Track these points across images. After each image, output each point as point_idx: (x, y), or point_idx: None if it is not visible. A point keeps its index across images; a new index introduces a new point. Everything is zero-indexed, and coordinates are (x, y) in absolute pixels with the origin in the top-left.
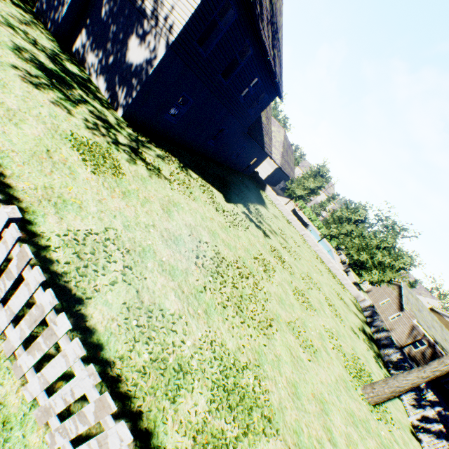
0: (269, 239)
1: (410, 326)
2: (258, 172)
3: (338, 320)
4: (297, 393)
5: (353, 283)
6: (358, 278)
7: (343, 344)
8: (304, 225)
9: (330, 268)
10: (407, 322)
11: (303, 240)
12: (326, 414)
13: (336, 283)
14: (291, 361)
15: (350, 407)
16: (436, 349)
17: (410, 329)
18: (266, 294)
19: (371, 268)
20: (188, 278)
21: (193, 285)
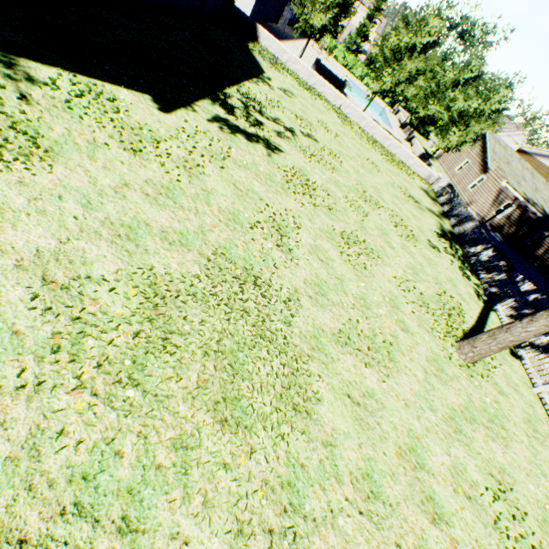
0: (280, 155)
1: (497, 191)
2: (233, 1)
3: (411, 244)
4: (373, 488)
5: (420, 157)
6: (424, 140)
7: (423, 287)
8: (340, 86)
9: (388, 149)
10: (492, 187)
11: (341, 120)
12: (421, 467)
13: (399, 171)
14: (355, 421)
15: (448, 403)
16: (528, 212)
17: (496, 195)
18: (289, 300)
19: (448, 127)
20: (42, 467)
21: (65, 473)
